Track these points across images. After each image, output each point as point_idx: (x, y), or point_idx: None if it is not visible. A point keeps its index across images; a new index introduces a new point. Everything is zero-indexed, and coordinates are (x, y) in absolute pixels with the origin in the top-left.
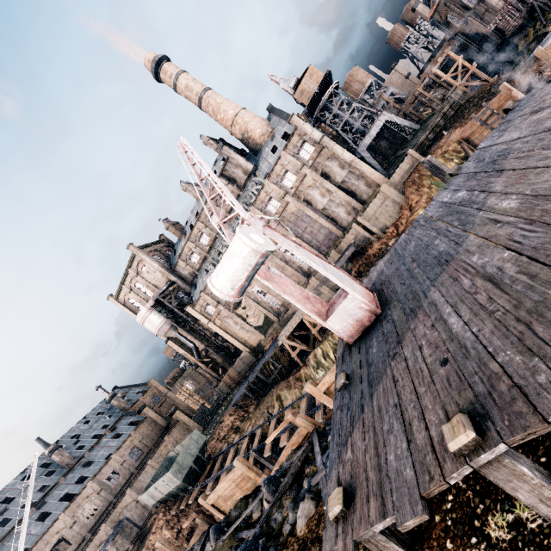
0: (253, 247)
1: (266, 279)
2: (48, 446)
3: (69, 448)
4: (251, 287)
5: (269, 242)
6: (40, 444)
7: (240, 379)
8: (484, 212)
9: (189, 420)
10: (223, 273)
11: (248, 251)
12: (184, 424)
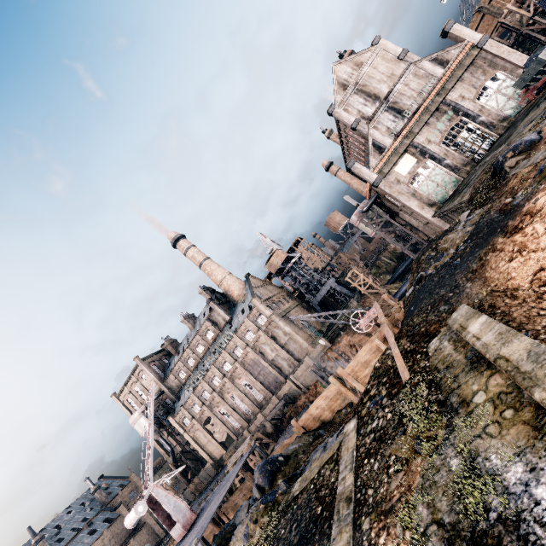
0: (136, 516)
1: (152, 508)
2: (35, 536)
3: (51, 538)
4: (219, 409)
5: (146, 507)
6: (30, 533)
7: (202, 488)
8: (206, 511)
9: (155, 523)
10: (128, 519)
11: (135, 516)
12: (150, 527)
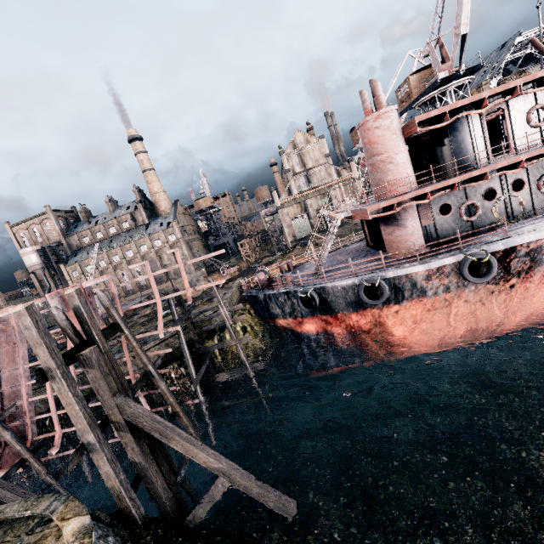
0: None
1: None
2: None
3: None
4: None
5: None
6: None
7: None
8: None
9: None
10: None
11: None
12: None
